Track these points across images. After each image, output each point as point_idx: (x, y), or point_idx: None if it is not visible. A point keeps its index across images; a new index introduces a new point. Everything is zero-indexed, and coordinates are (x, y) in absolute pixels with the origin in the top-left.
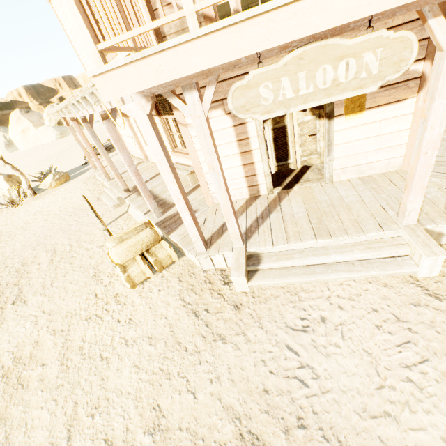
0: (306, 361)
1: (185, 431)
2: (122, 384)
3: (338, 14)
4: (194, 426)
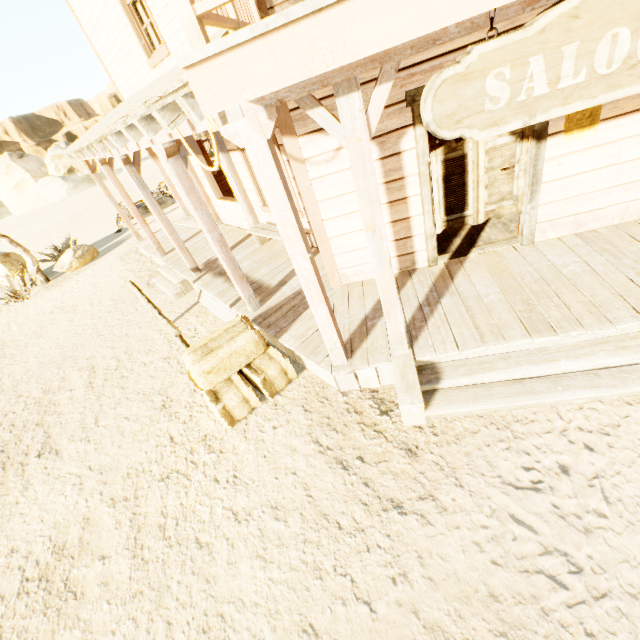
0: (553, 542)
1: None
2: (242, 588)
3: None
4: None
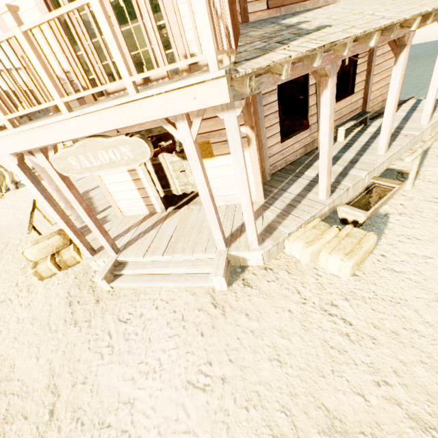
0: (113, 342)
1: (20, 381)
2: (1, 349)
3: (82, 130)
4: (27, 378)
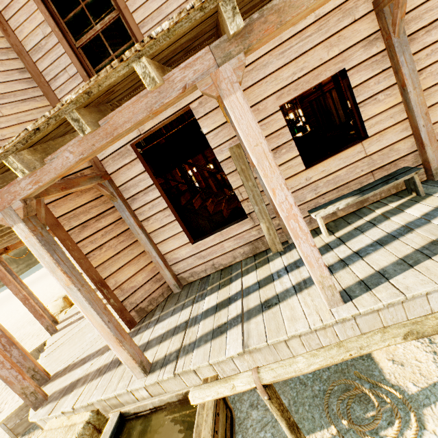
0: None
1: None
2: None
3: None
4: None
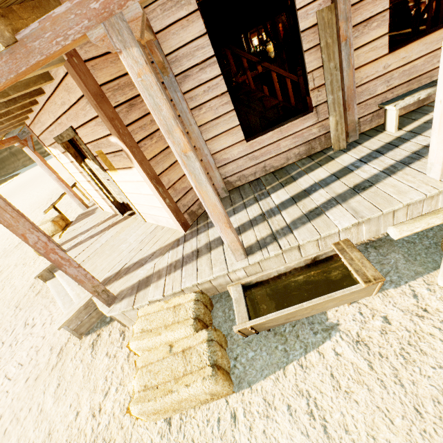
0: (6, 341)
1: None
2: None
3: None
4: None
